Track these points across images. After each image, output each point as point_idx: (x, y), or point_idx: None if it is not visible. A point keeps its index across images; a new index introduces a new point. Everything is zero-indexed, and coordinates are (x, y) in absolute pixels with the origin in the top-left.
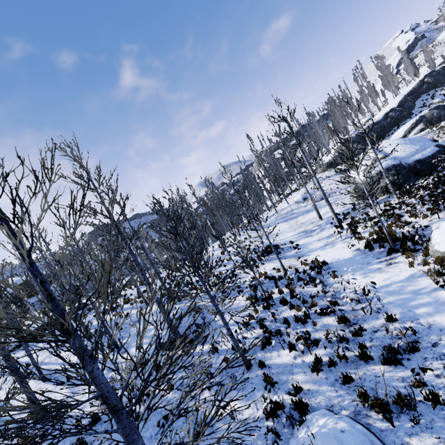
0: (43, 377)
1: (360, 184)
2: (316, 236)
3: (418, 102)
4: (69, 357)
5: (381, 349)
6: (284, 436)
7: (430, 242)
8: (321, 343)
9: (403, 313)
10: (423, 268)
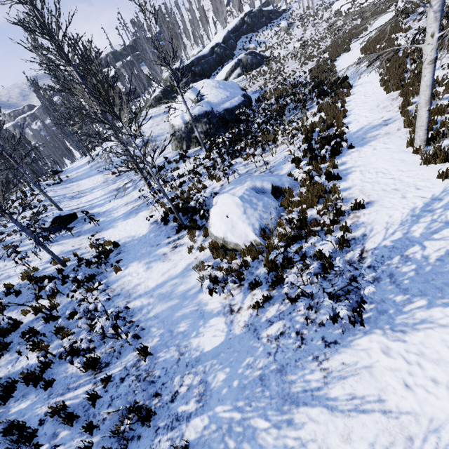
0: None
1: (177, 131)
2: (126, 198)
3: (239, 43)
4: None
5: (116, 421)
6: None
7: (209, 220)
8: (41, 431)
9: (162, 336)
10: (200, 254)
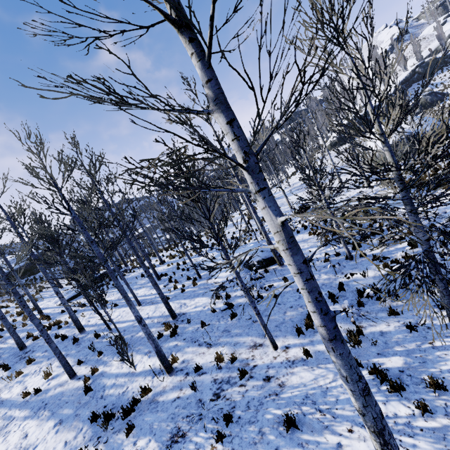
0: (138, 301)
1: (377, 154)
2: (343, 196)
3: (410, 90)
4: (148, 292)
5: None
6: (413, 273)
7: None
8: (404, 239)
9: None
10: None
